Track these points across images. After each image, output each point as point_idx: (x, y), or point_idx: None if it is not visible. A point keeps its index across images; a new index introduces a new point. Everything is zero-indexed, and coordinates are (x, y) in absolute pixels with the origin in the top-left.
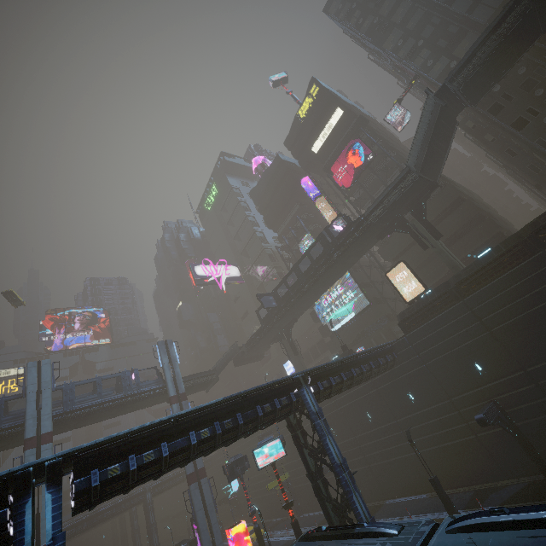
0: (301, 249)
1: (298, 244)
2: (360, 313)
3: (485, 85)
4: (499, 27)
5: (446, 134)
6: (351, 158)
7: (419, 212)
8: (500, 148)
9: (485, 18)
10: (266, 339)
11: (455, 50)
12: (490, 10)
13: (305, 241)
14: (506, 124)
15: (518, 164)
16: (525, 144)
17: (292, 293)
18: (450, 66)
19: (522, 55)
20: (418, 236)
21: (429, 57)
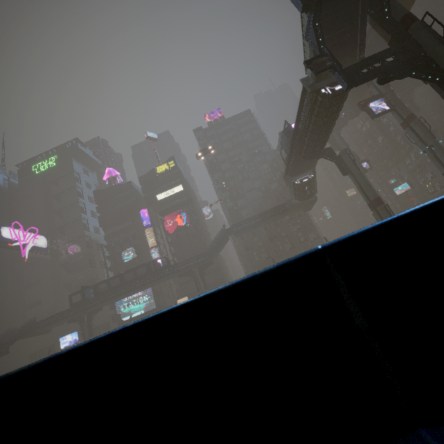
0: (123, 255)
1: (120, 248)
2: (148, 312)
3: (242, 233)
4: (251, 221)
5: (224, 243)
6: (178, 218)
7: (202, 273)
8: (239, 250)
9: (250, 199)
10: (67, 318)
11: (238, 201)
12: (252, 197)
13: (129, 252)
14: (243, 246)
15: (242, 261)
16: (246, 258)
17: (111, 292)
18: (234, 207)
19: (255, 229)
20: (198, 284)
21: (228, 197)
